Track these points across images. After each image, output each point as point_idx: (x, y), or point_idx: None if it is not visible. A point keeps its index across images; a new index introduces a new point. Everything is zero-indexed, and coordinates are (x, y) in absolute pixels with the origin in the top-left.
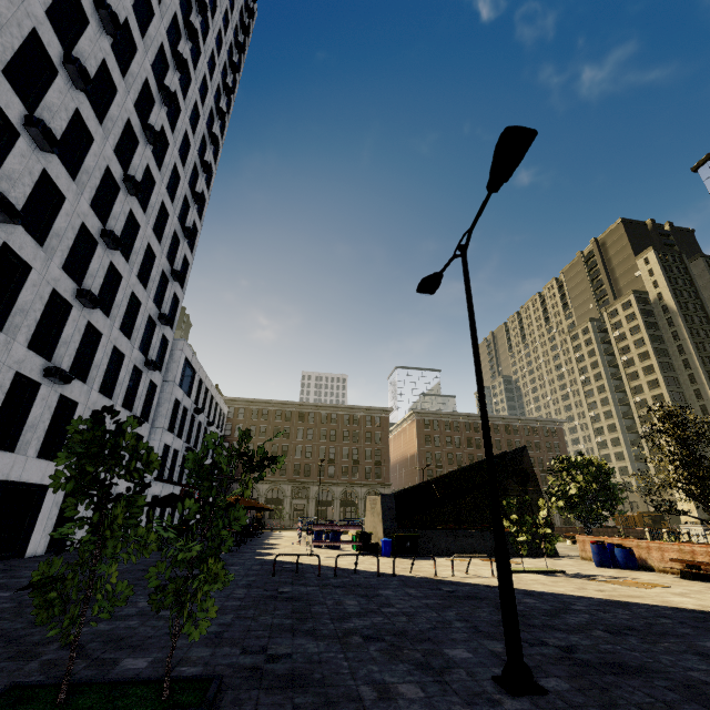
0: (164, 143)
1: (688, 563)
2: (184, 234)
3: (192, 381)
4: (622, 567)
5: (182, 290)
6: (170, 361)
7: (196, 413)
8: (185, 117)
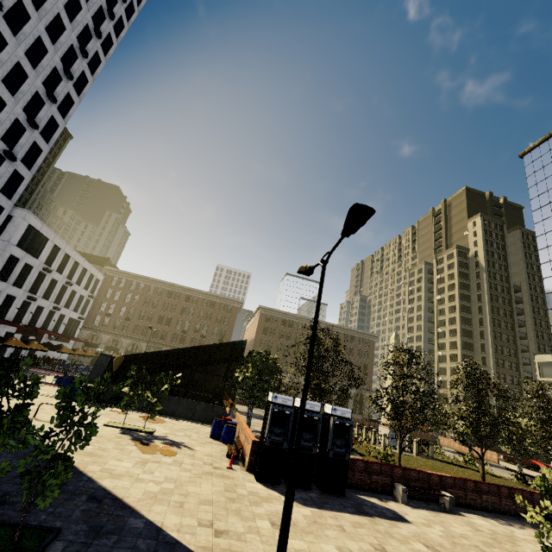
0: (4, 42)
1: (237, 444)
2: (29, 124)
3: (43, 245)
4: (221, 440)
5: (30, 170)
6: (11, 225)
7: (46, 271)
8: (39, 25)
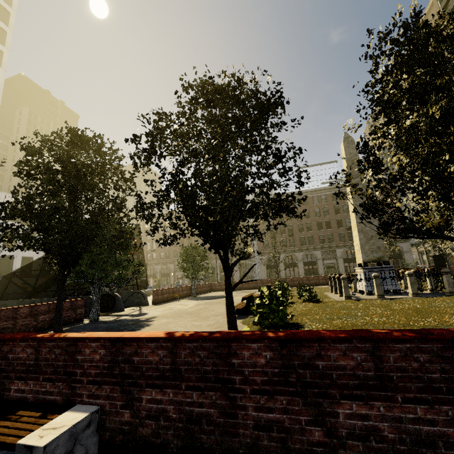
0: None
1: None
2: None
3: None
4: None
5: None
6: None
7: None
8: None
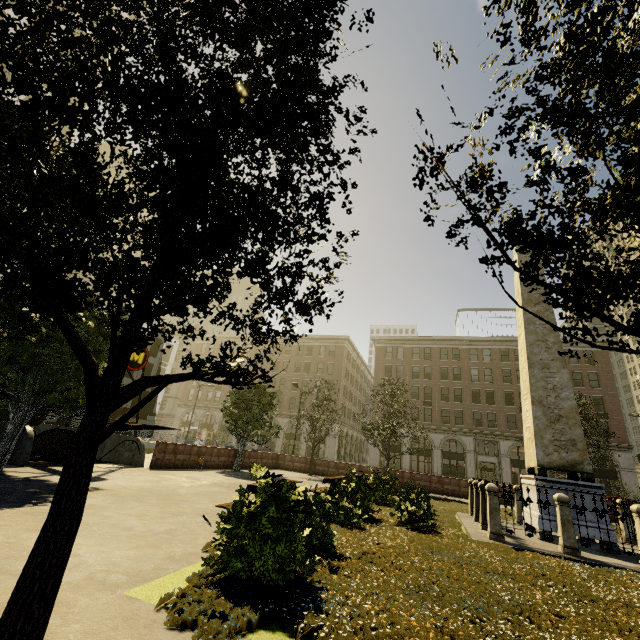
0: None
1: None
2: None
3: None
4: None
5: None
6: None
7: None
8: None
